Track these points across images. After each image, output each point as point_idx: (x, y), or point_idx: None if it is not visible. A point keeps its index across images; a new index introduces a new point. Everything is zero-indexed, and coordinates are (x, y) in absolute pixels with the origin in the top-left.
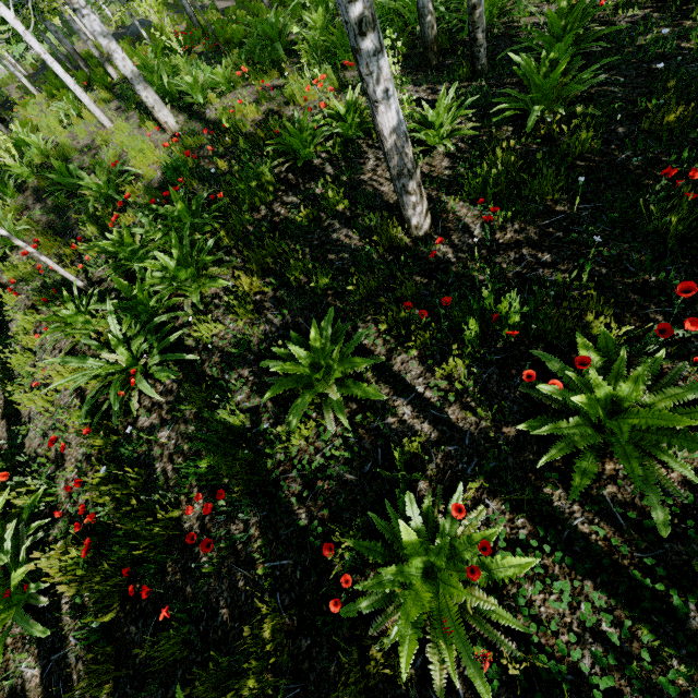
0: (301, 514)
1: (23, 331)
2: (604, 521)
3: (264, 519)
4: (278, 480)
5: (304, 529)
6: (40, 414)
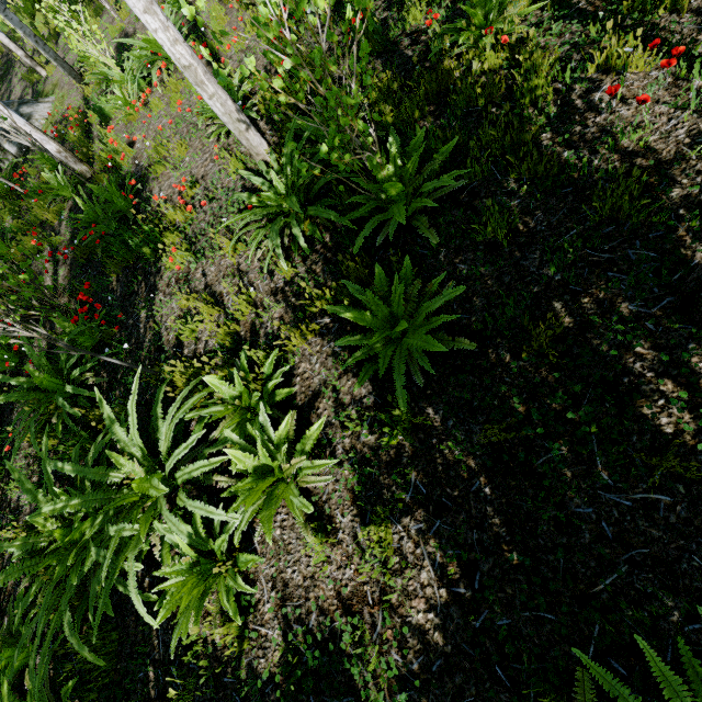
0: (409, 53)
1: (214, 19)
2: (598, 0)
3: (385, 61)
4: (396, 44)
5: (410, 58)
6: (235, 54)
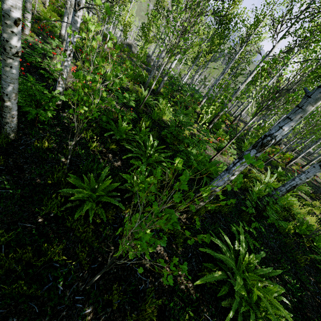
0: None
1: None
2: None
3: None
4: None
5: None
6: None
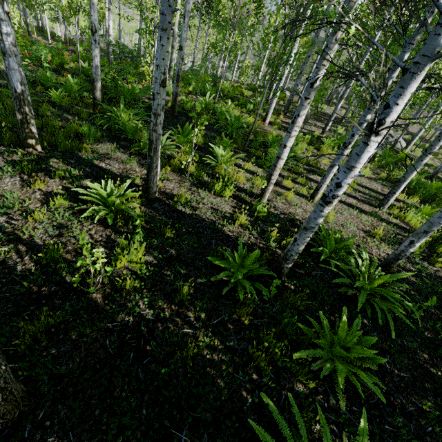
0: None
1: None
2: None
3: None
4: None
5: None
6: None
